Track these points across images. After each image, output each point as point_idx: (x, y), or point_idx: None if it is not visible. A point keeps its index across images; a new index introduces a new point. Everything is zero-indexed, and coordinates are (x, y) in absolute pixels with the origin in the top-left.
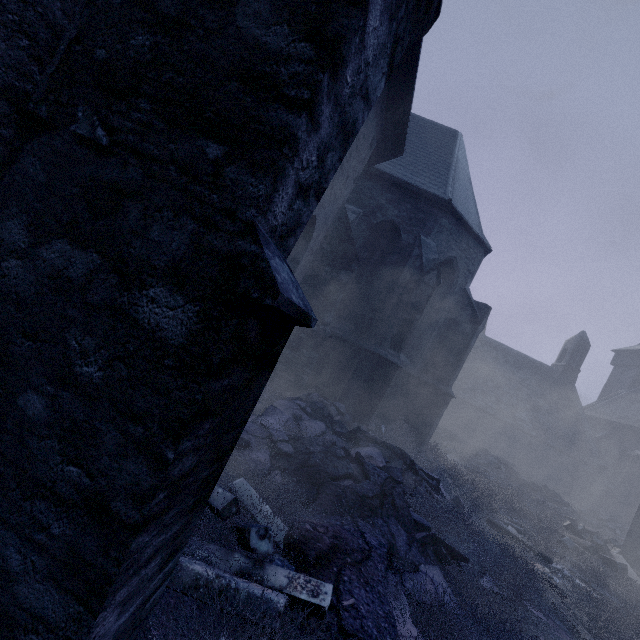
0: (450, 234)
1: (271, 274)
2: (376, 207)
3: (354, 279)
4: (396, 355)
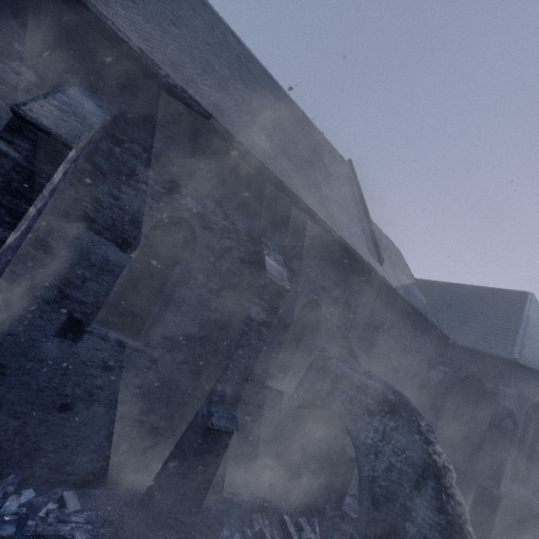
0: (530, 382)
1: (346, 451)
2: (460, 365)
3: (457, 418)
4: (495, 486)
